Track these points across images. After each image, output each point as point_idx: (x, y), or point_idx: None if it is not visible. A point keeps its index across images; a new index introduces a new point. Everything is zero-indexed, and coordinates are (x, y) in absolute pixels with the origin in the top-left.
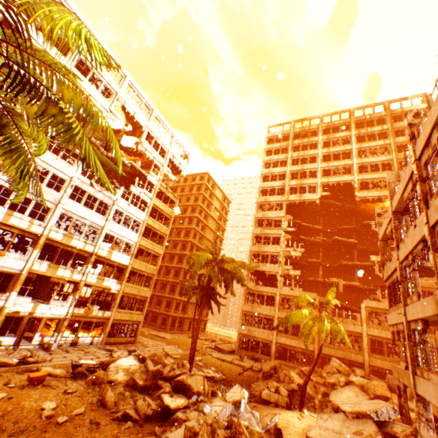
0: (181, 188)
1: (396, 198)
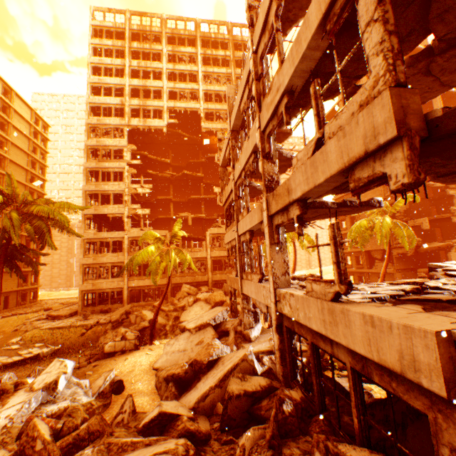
0: None
1: (235, 112)
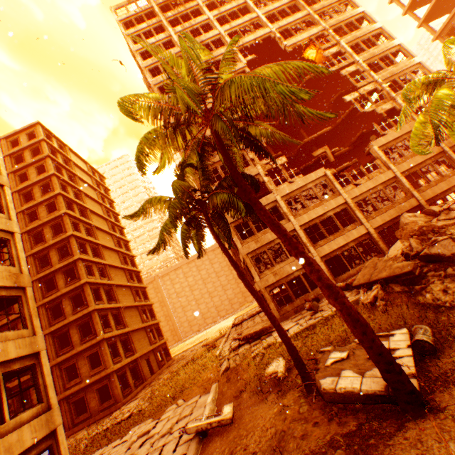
0: None
1: None
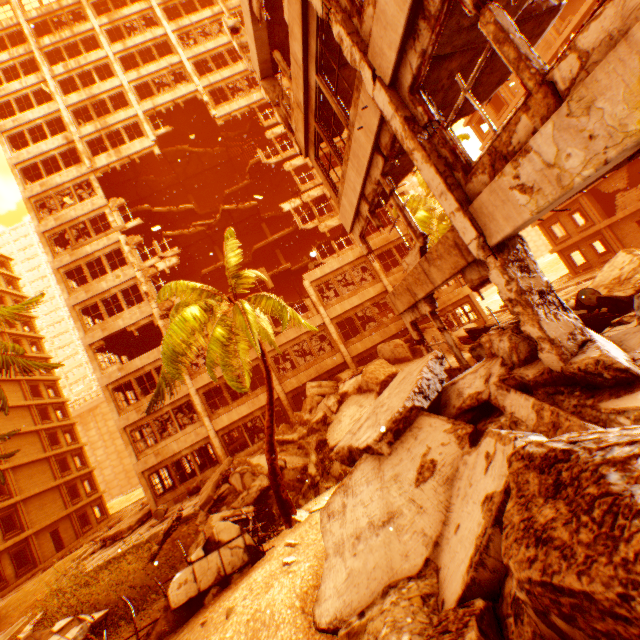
0: None
1: None
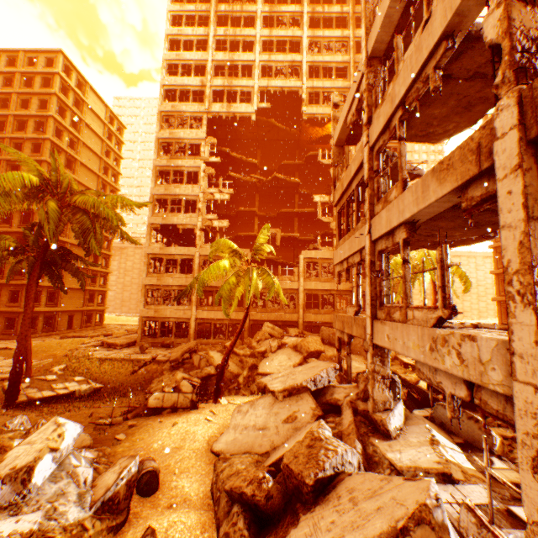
0: (5, 79)
1: (383, 10)
